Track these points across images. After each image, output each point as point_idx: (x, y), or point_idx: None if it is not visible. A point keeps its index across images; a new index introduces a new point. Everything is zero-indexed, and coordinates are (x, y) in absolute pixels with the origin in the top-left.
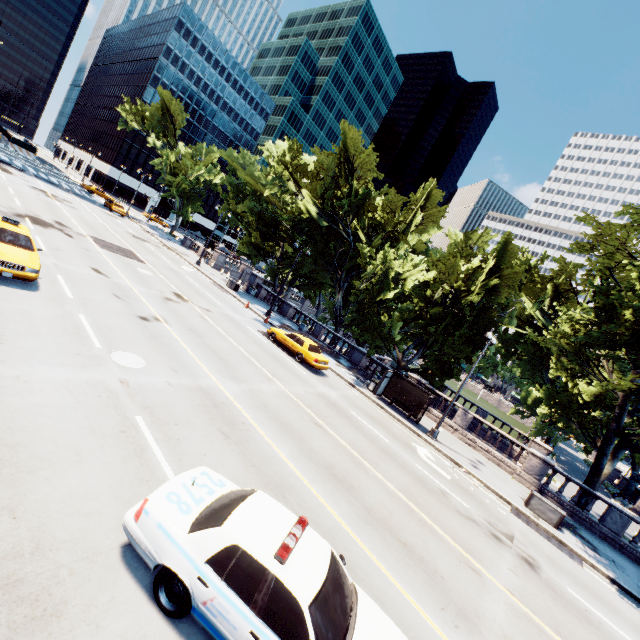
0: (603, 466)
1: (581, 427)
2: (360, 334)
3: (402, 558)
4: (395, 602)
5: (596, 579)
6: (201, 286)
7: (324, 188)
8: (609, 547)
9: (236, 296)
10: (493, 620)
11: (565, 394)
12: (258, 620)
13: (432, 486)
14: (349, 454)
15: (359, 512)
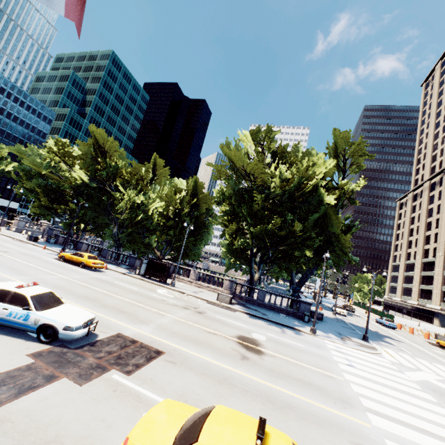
0: (253, 273)
1: (244, 260)
2: (130, 246)
3: (116, 313)
4: (103, 320)
5: (239, 314)
6: (0, 241)
7: (87, 164)
8: (259, 307)
9: (35, 244)
10: (159, 322)
11: (232, 246)
12: (7, 305)
13: (157, 299)
14: (103, 293)
15: (97, 305)
